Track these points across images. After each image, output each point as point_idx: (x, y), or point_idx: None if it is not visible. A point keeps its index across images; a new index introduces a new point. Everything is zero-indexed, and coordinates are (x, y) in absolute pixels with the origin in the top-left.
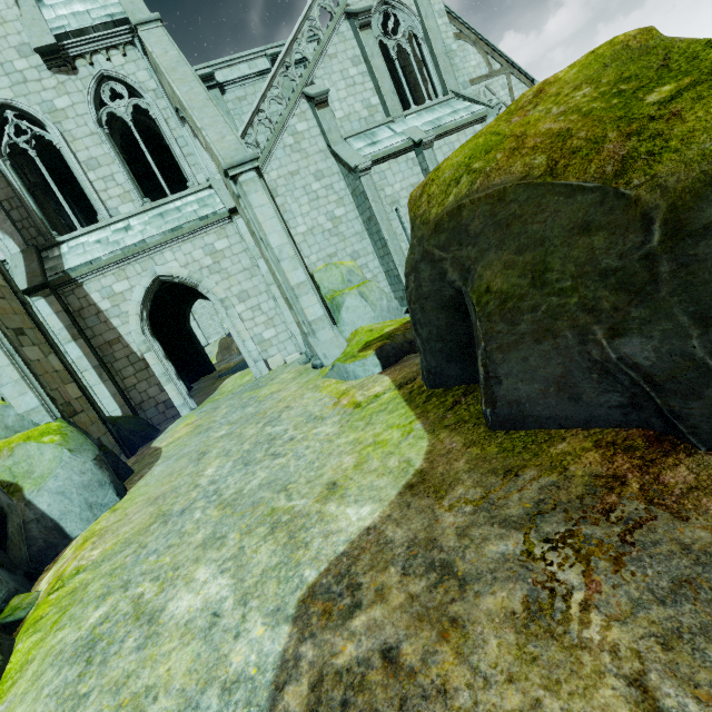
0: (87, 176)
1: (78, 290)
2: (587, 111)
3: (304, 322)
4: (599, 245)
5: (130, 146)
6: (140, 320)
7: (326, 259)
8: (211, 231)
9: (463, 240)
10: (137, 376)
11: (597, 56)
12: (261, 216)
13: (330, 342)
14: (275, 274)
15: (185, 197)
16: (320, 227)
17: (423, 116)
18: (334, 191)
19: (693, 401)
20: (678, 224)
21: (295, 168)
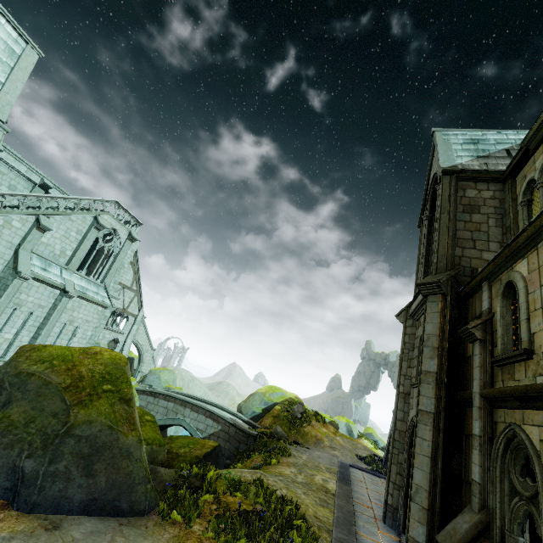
0: None
1: None
2: (94, 375)
3: None
4: (53, 423)
5: None
6: None
7: None
8: None
9: (22, 388)
10: None
11: (115, 358)
12: None
13: None
14: None
15: None
16: None
17: (83, 281)
18: None
19: (27, 489)
20: (70, 429)
21: None
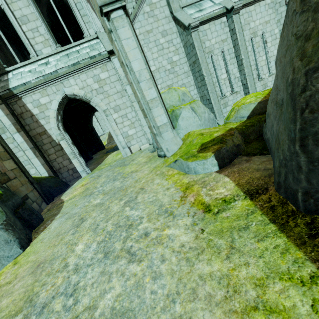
0: (21, 28)
1: (19, 102)
2: None
3: (154, 126)
4: None
5: (56, 19)
6: (56, 121)
7: (166, 88)
8: (98, 67)
9: None
10: (56, 154)
11: None
12: (127, 47)
13: (171, 140)
14: (136, 93)
15: (82, 44)
16: (164, 67)
17: None
18: (173, 44)
19: None
20: None
21: (150, 28)
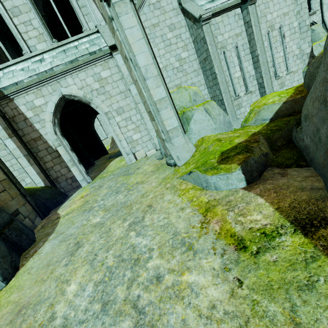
0: (12, 21)
1: (10, 104)
2: None
3: (162, 130)
4: None
5: (54, 14)
6: (53, 125)
7: (174, 88)
8: (98, 64)
9: None
10: (53, 161)
11: None
12: (131, 37)
13: (182, 147)
14: (141, 92)
15: (80, 39)
16: (171, 65)
17: None
18: (181, 40)
19: None
20: None
21: (156, 21)
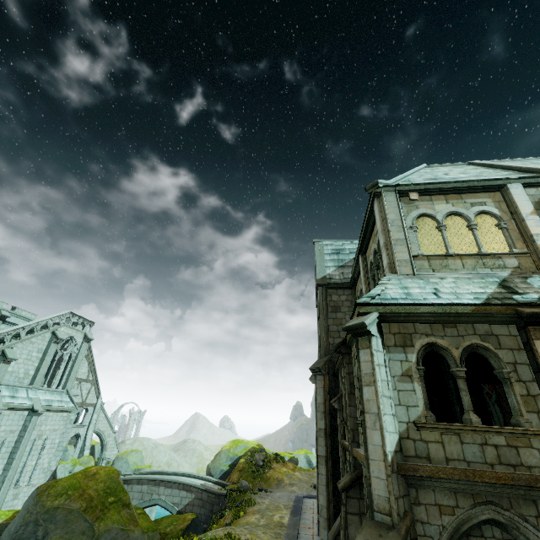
0: None
1: None
2: (100, 493)
3: None
4: (84, 539)
5: None
6: None
7: None
8: None
9: (53, 520)
10: None
11: (110, 473)
12: None
13: None
14: None
15: None
16: None
17: (47, 394)
18: None
19: None
20: (97, 539)
21: None
